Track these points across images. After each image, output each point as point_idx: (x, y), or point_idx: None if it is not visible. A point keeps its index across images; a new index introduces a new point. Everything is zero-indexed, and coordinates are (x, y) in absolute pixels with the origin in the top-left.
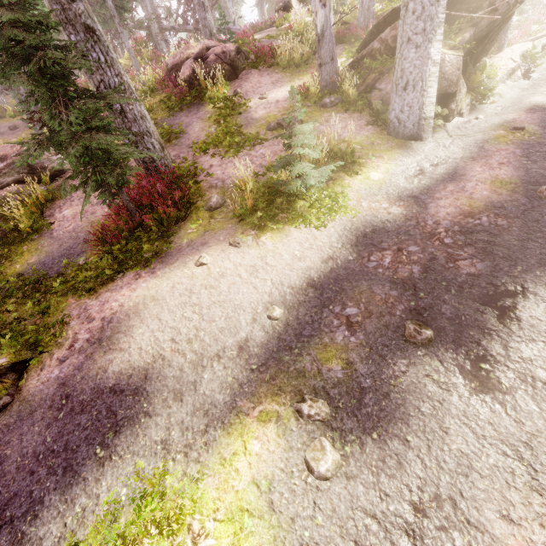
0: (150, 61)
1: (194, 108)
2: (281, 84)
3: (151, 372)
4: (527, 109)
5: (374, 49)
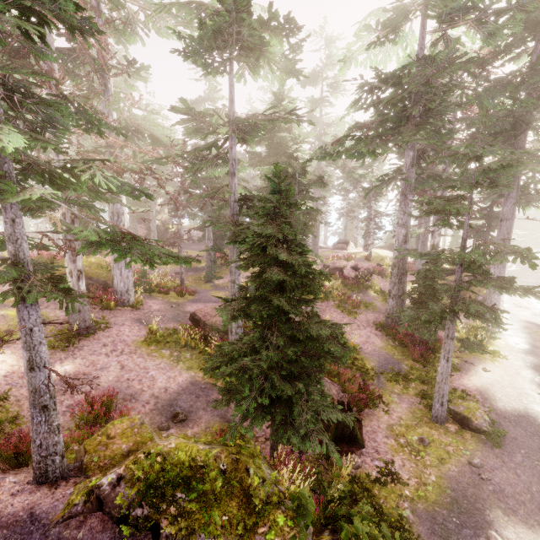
0: None
1: (363, 292)
2: None
3: (524, 410)
4: (526, 322)
5: (451, 284)
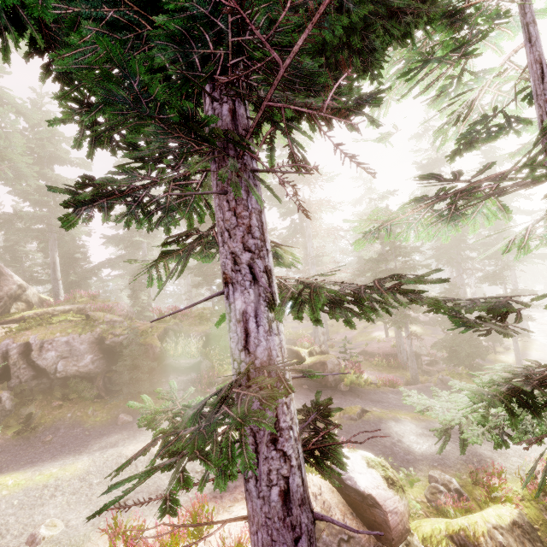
0: None
1: (439, 329)
2: None
3: None
4: None
5: None
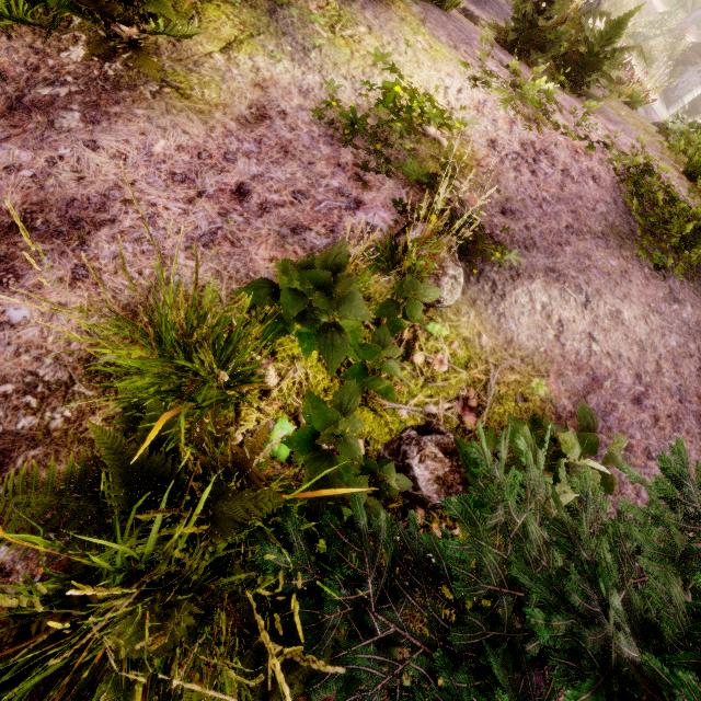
0: None
1: None
2: None
3: None
4: None
5: None
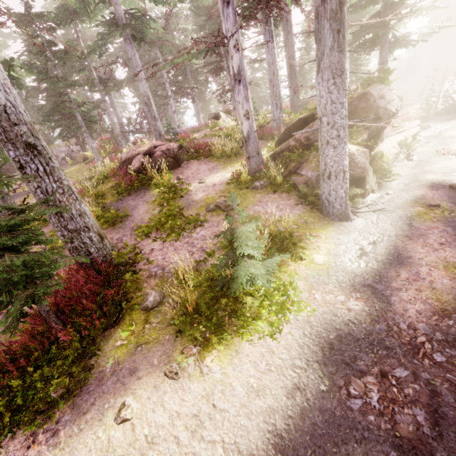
0: (112, 153)
1: (141, 192)
2: (217, 170)
3: None
4: (429, 186)
5: (291, 145)
